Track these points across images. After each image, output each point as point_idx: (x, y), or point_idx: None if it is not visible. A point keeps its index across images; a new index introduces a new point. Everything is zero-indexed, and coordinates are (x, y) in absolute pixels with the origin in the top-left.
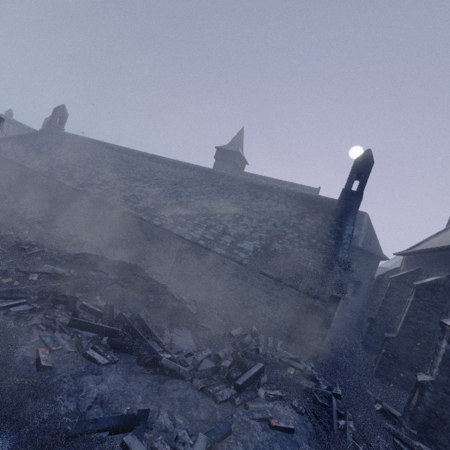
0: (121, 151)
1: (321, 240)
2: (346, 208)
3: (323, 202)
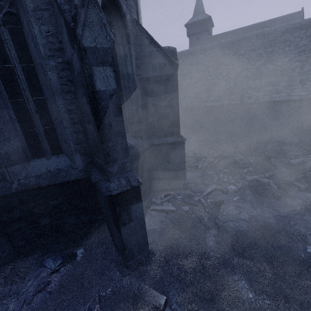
0: None
1: None
2: None
3: None
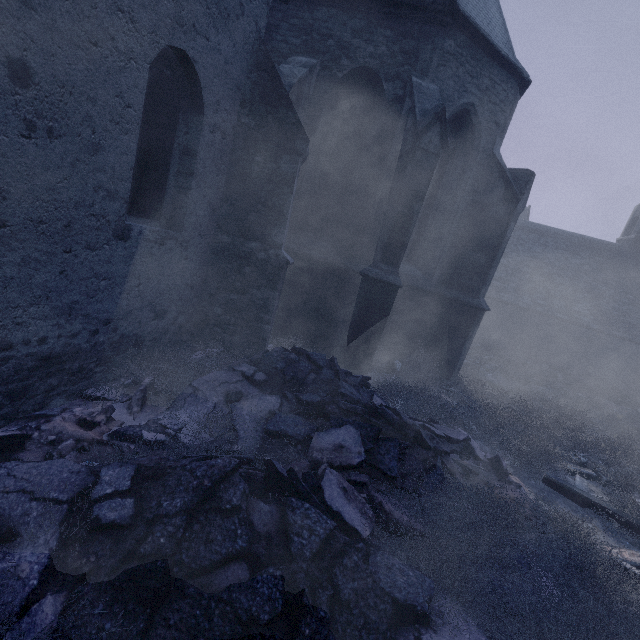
0: None
1: (636, 296)
2: (637, 256)
3: (610, 249)
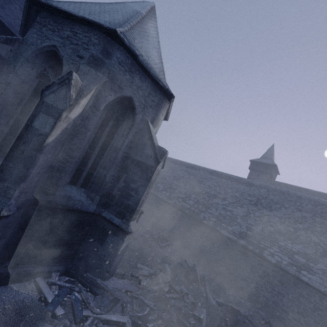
0: (183, 165)
1: None
2: None
3: None
